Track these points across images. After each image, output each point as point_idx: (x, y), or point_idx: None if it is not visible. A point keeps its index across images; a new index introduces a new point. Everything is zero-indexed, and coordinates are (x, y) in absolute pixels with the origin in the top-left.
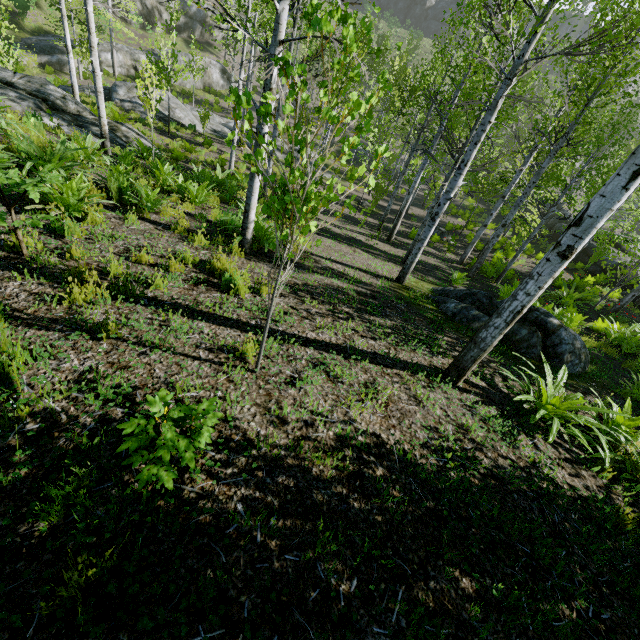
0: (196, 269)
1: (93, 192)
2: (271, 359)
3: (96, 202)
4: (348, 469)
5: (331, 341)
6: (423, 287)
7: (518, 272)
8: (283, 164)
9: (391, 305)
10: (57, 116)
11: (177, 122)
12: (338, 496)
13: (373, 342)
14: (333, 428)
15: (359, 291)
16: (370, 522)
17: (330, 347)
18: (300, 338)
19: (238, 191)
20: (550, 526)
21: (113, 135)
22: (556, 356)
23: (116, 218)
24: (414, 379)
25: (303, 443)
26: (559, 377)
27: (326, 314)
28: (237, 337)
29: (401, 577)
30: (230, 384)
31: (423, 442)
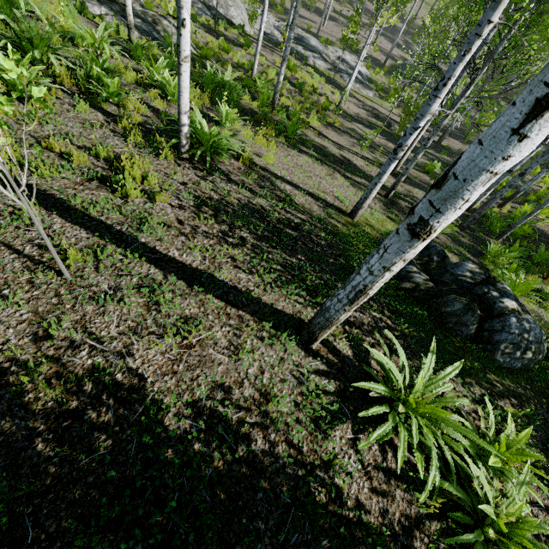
0: (106, 165)
1: (64, 77)
2: (99, 269)
3: (49, 86)
4: (70, 405)
5: (191, 264)
6: (382, 227)
7: (541, 232)
8: (322, 74)
9: (311, 240)
10: (107, 5)
11: (228, 21)
12: (28, 431)
13: (243, 275)
14: (97, 357)
15: (283, 218)
16: (37, 470)
17: (183, 270)
18: (156, 254)
19: (243, 96)
20: (275, 545)
21: (151, 28)
22: (491, 342)
23: (70, 104)
24: (257, 327)
25: (46, 364)
26: (442, 374)
27: (214, 235)
28: (84, 239)
29: (14, 542)
30: (27, 285)
31: (195, 400)
